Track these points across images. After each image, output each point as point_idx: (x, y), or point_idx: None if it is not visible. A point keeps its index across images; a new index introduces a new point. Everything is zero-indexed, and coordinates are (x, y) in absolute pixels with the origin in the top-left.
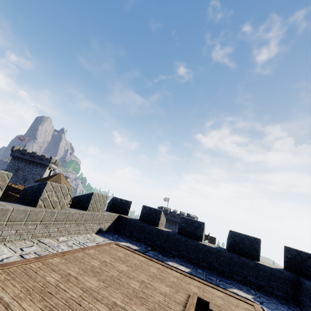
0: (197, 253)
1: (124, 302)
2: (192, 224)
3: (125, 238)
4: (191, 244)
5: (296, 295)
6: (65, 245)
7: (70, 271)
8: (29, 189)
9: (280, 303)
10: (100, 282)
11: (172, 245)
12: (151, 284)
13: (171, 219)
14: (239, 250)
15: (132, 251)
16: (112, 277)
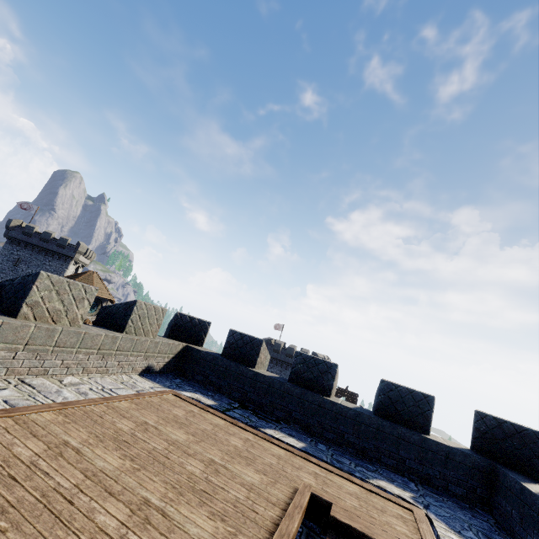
0: (320, 417)
1: (166, 500)
2: (315, 366)
3: (194, 386)
4: (311, 400)
5: (488, 494)
6: (74, 390)
7: (69, 438)
8: (6, 284)
9: (459, 508)
10: (126, 459)
11: (278, 400)
12: (228, 467)
13: (285, 360)
14: (396, 414)
15: (203, 408)
16: (152, 451)
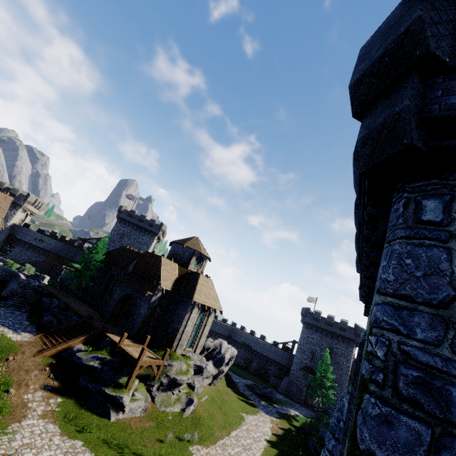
0: None
1: None
2: None
3: None
4: None
5: None
6: None
7: None
8: None
9: None
10: None
11: None
12: None
13: (325, 328)
14: None
15: None
16: None
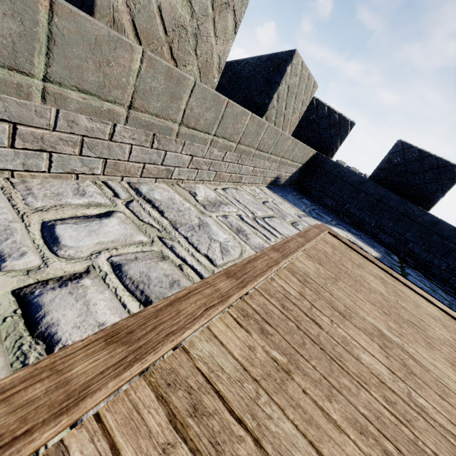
0: None
1: None
2: None
3: (328, 214)
4: None
5: None
6: (222, 222)
7: None
8: None
9: None
10: None
11: None
12: None
13: None
14: None
15: (387, 270)
16: None
